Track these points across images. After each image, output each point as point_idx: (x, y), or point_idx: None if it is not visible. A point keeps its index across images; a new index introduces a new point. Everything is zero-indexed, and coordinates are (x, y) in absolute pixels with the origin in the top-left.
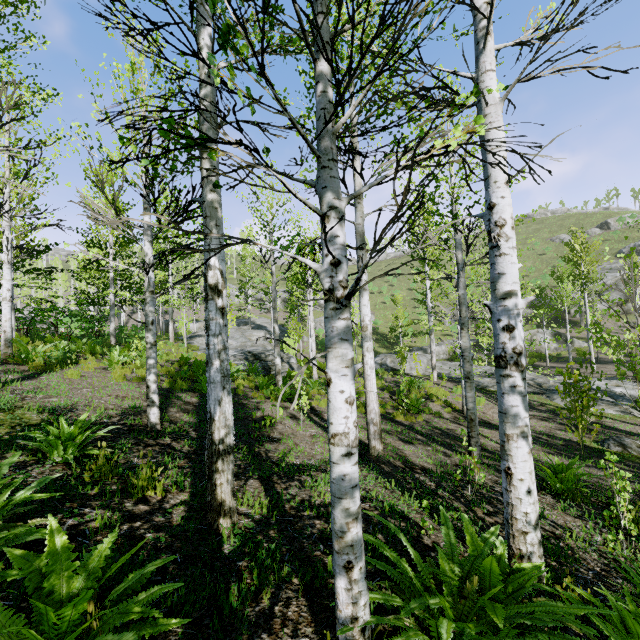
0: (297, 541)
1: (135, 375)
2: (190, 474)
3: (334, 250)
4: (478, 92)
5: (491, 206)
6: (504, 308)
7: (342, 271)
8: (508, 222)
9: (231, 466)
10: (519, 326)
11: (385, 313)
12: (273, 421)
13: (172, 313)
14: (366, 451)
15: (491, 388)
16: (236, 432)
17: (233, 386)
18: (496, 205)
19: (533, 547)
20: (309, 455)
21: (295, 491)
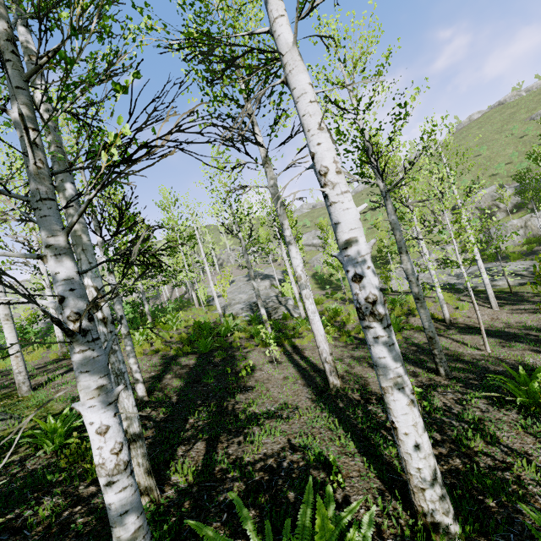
0: (205, 511)
1: (153, 348)
2: (149, 445)
3: (56, 288)
4: (124, 86)
5: (312, 156)
6: (348, 258)
7: (68, 306)
8: (330, 168)
9: (140, 451)
10: (367, 273)
11: (373, 237)
12: (244, 373)
13: (192, 285)
14: (328, 387)
15: (480, 288)
16: (214, 388)
17: (231, 340)
18: (315, 154)
19: (434, 504)
20: (274, 400)
21: (233, 449)
